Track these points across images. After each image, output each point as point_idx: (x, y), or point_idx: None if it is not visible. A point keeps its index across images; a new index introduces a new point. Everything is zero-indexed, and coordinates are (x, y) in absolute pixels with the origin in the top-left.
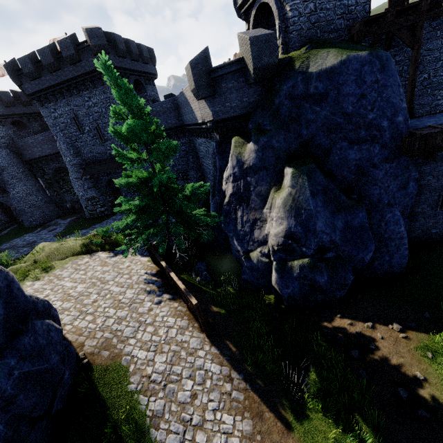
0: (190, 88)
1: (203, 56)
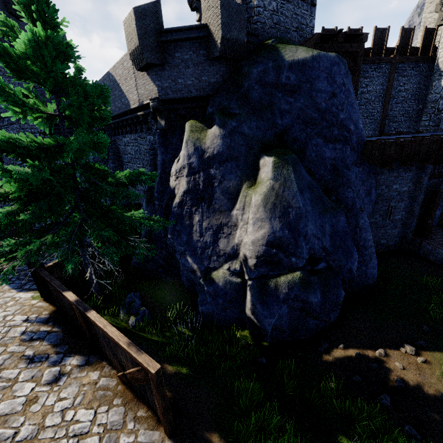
0: (129, 50)
1: (153, 9)
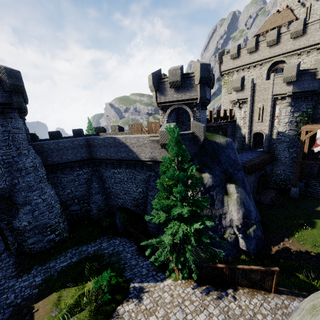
0: (161, 142)
1: None
